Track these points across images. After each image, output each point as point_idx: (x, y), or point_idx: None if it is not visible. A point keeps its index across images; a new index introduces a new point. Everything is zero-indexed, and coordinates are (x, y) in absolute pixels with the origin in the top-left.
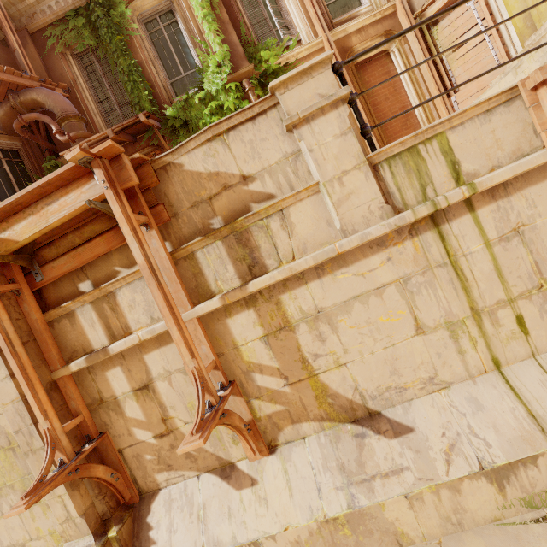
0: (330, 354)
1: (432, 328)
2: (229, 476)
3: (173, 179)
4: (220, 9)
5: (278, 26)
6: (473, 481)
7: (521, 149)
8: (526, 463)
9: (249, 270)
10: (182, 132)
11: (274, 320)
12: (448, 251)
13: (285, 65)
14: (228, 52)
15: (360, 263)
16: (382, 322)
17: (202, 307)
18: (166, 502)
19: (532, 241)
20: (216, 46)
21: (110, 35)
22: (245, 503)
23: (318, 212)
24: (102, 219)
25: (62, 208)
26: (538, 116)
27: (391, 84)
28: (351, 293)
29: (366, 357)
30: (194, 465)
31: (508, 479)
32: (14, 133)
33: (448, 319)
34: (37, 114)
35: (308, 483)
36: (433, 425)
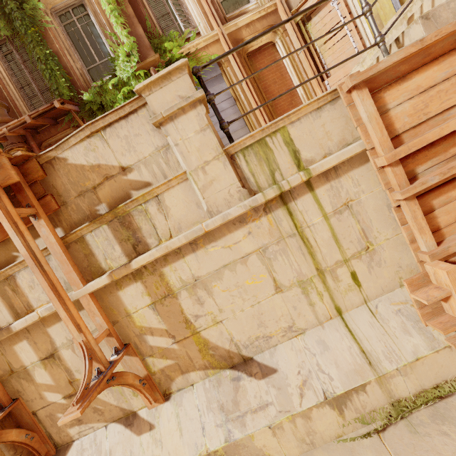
0: (208, 314)
1: (287, 287)
2: (131, 424)
3: (59, 171)
4: (126, 5)
5: (179, 20)
6: (319, 409)
7: (346, 139)
8: (357, 391)
9: (133, 249)
10: (100, 115)
11: (159, 290)
12: (295, 224)
13: (187, 54)
14: (135, 43)
15: (226, 238)
16: (248, 285)
17: (93, 284)
18: (78, 453)
19: (358, 213)
20: (124, 38)
21: (25, 27)
22: (144, 446)
23: (188, 196)
24: None
25: None
26: (353, 114)
27: (277, 70)
28: (221, 263)
29: (237, 314)
30: (101, 417)
31: (346, 405)
32: None
33: (299, 278)
34: None
35: (195, 423)
36: (292, 365)
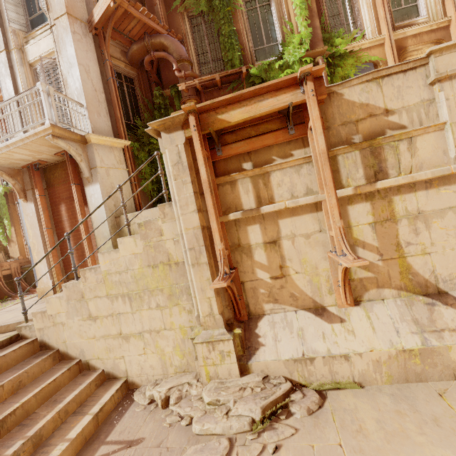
0: (419, 244)
1: None
2: (321, 314)
3: (333, 103)
4: (311, 0)
5: (350, 21)
6: None
7: None
8: None
9: (374, 175)
10: None
11: (384, 213)
12: None
13: (350, 52)
14: (310, 34)
15: None
16: None
17: (338, 192)
18: (270, 323)
19: None
20: (302, 28)
21: (222, 6)
22: (336, 332)
23: (438, 143)
24: (276, 121)
25: (269, 105)
26: None
27: None
28: (448, 204)
29: (446, 251)
30: (294, 303)
31: None
32: (135, 66)
33: None
34: (165, 54)
35: (388, 326)
36: None
